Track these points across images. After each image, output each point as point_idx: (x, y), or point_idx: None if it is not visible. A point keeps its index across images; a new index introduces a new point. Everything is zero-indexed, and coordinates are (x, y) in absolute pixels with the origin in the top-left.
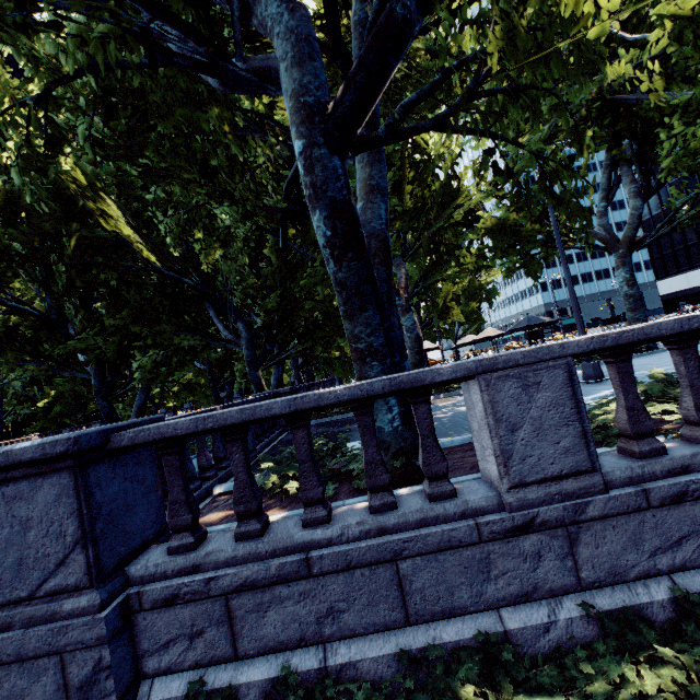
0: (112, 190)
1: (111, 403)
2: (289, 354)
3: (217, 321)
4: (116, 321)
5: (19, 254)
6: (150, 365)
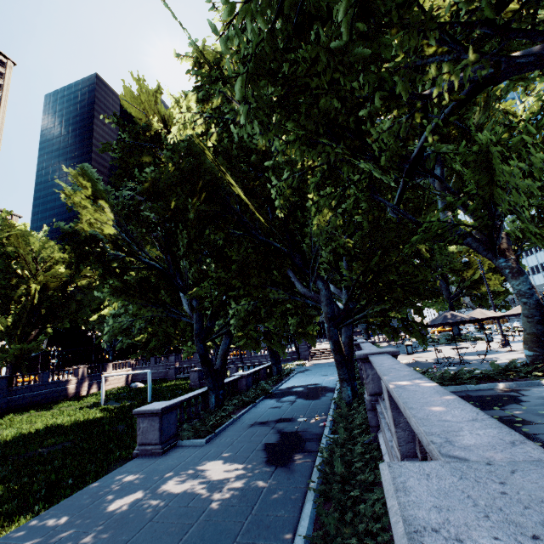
0: (227, 171)
1: (205, 345)
2: (365, 314)
3: (294, 279)
4: (220, 275)
5: (155, 223)
6: (246, 315)
